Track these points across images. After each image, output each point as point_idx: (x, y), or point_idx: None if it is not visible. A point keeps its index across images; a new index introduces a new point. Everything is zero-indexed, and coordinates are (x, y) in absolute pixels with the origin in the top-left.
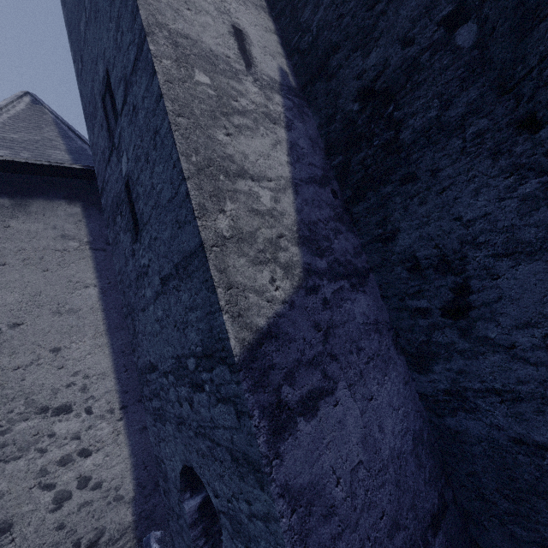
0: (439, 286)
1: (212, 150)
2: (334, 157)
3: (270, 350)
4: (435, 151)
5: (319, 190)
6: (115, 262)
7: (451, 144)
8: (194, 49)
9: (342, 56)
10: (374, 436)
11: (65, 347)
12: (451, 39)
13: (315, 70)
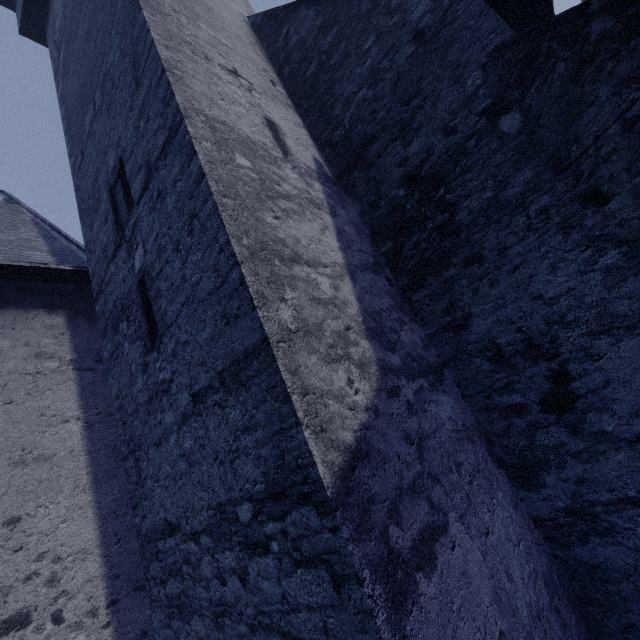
0: (532, 375)
1: (263, 233)
2: (382, 243)
3: (364, 476)
4: (498, 229)
5: (375, 277)
6: (111, 383)
7: (515, 222)
8: (232, 134)
9: (381, 146)
10: (505, 588)
11: (28, 514)
12: (495, 127)
13: (351, 160)
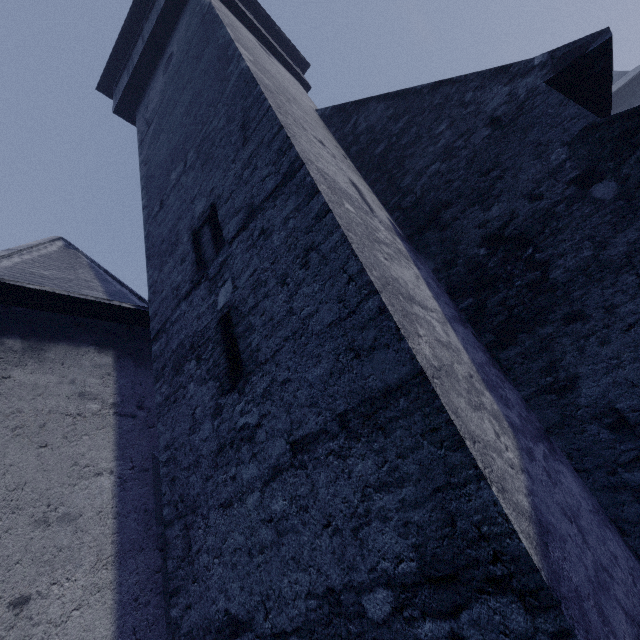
0: None
1: (382, 269)
2: (461, 299)
3: (558, 557)
4: (602, 287)
5: (465, 330)
6: (160, 431)
7: (622, 280)
8: (336, 185)
9: (457, 211)
10: None
11: (39, 593)
12: (587, 194)
13: (423, 222)
